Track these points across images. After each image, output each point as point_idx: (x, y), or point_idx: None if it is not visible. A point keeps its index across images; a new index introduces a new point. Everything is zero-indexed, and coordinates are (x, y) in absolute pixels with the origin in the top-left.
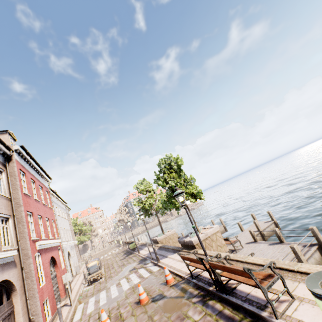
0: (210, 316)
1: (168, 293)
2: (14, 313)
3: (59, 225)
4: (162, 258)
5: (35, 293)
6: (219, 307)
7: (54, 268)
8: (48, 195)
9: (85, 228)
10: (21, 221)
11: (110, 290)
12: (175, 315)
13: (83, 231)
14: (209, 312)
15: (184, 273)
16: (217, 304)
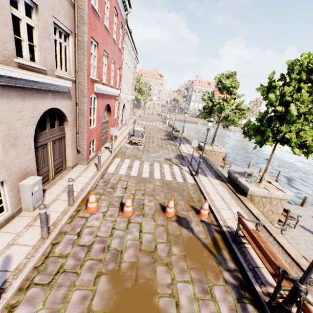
0: None
1: (196, 228)
2: (65, 138)
3: (124, 75)
4: (200, 173)
5: (84, 131)
6: None
7: (107, 114)
8: (121, 30)
9: (144, 89)
10: (82, 48)
11: (143, 165)
12: (197, 273)
13: (142, 90)
14: None
15: (222, 220)
16: None
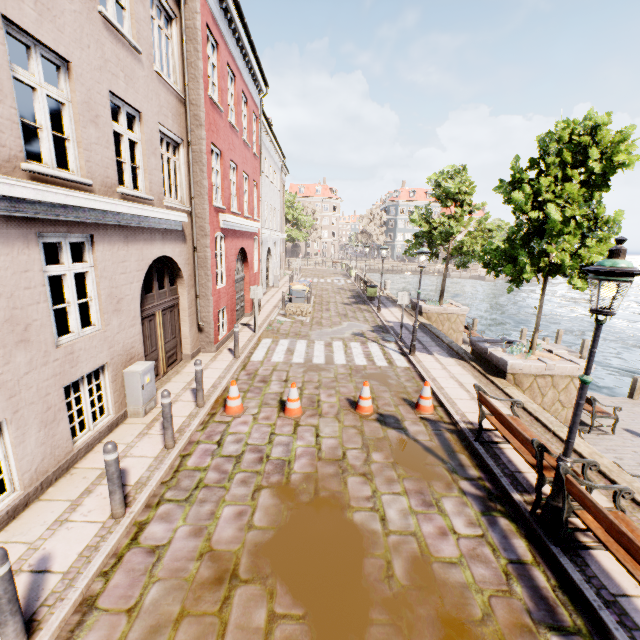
0: (492, 550)
1: (412, 428)
2: (179, 307)
3: (264, 196)
4: (420, 350)
5: (208, 294)
6: (522, 552)
7: (242, 266)
8: (255, 124)
9: (303, 218)
10: (199, 161)
11: (313, 347)
12: (414, 483)
13: (299, 222)
14: (493, 540)
15: (459, 414)
16: (518, 540)
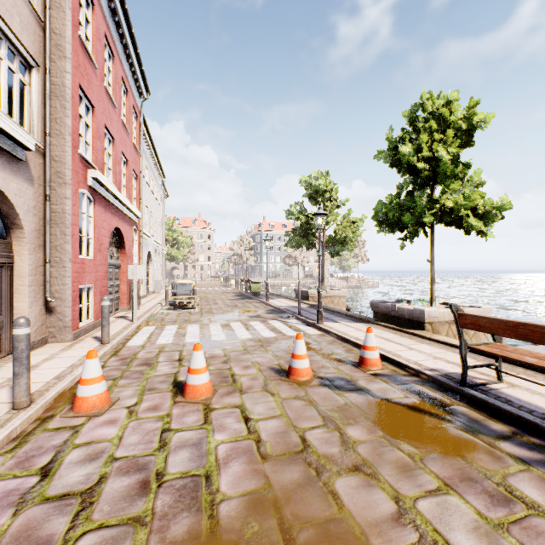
0: None
1: (373, 387)
2: (13, 272)
3: (145, 200)
4: (324, 320)
5: (65, 259)
6: None
7: (118, 253)
8: (135, 122)
9: (182, 239)
10: (60, 95)
11: (209, 328)
12: (444, 464)
13: (178, 242)
14: None
15: (413, 363)
16: None
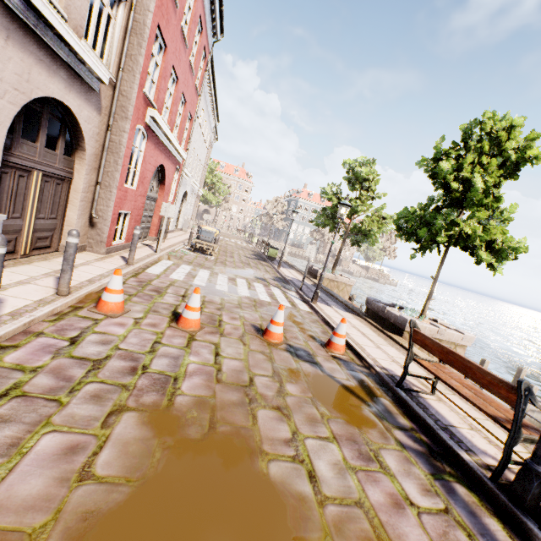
0: (468, 536)
1: (326, 364)
2: (71, 186)
3: (193, 141)
4: (319, 301)
5: (113, 185)
6: (504, 539)
7: (158, 187)
8: (203, 62)
9: (220, 186)
10: (139, 33)
11: (217, 277)
12: (342, 427)
13: (216, 188)
14: (462, 519)
15: (371, 358)
16: (490, 519)
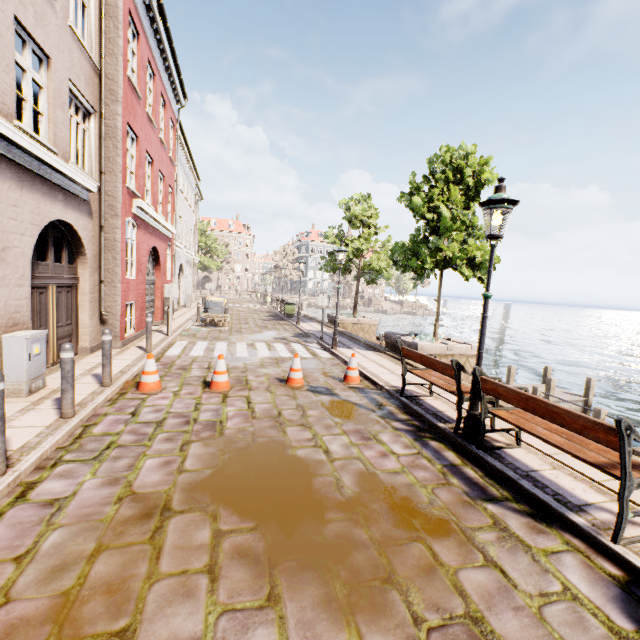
0: (428, 460)
1: (343, 393)
2: (78, 290)
3: (178, 210)
4: (341, 346)
5: (116, 280)
6: (453, 459)
7: (153, 269)
8: (172, 132)
9: (217, 247)
10: (113, 136)
11: (235, 346)
12: (351, 427)
13: (212, 250)
14: (428, 455)
15: (383, 382)
16: (448, 452)
